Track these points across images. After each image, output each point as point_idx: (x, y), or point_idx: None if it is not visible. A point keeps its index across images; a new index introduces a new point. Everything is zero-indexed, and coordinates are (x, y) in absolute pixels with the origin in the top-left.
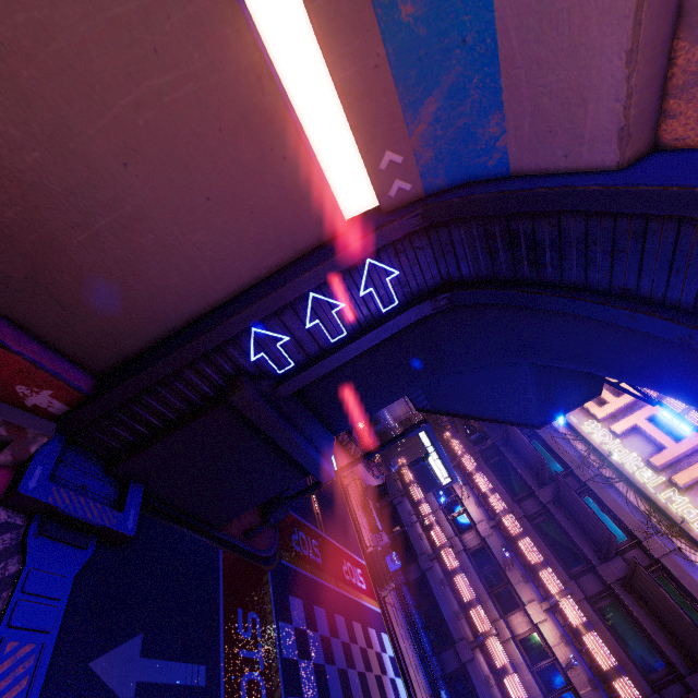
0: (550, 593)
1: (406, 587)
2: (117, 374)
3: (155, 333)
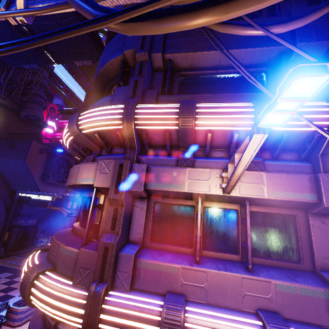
0: None
1: None
2: None
3: None
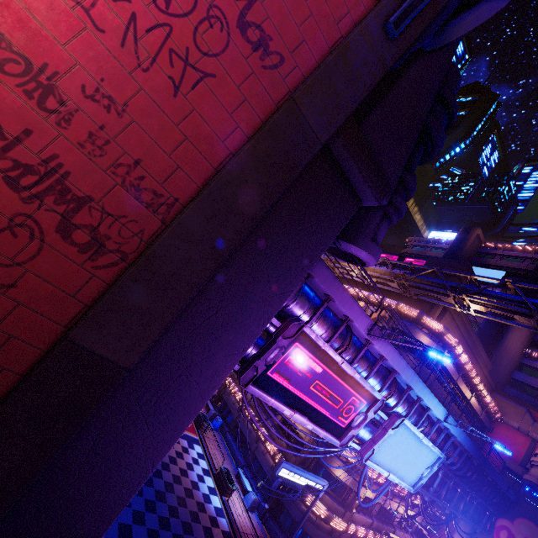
0: None
1: (229, 433)
2: None
3: None
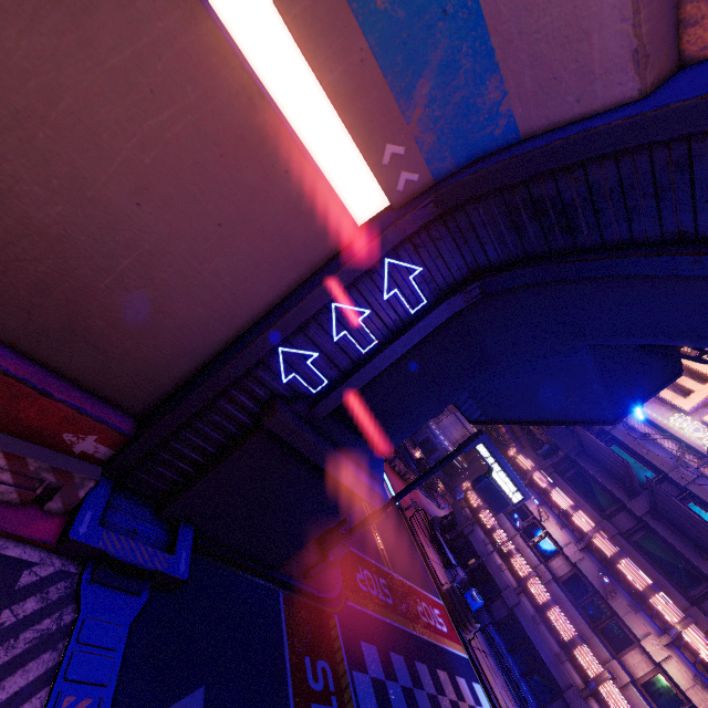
0: (668, 624)
1: (493, 628)
2: (155, 413)
3: (187, 367)
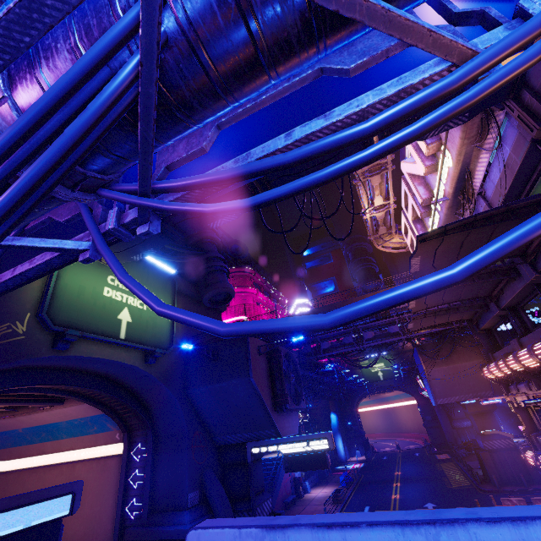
0: None
1: None
2: None
3: None
